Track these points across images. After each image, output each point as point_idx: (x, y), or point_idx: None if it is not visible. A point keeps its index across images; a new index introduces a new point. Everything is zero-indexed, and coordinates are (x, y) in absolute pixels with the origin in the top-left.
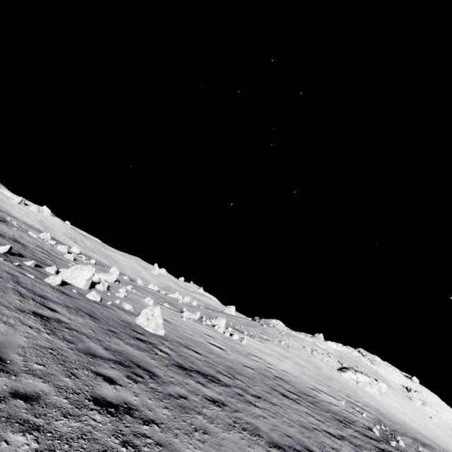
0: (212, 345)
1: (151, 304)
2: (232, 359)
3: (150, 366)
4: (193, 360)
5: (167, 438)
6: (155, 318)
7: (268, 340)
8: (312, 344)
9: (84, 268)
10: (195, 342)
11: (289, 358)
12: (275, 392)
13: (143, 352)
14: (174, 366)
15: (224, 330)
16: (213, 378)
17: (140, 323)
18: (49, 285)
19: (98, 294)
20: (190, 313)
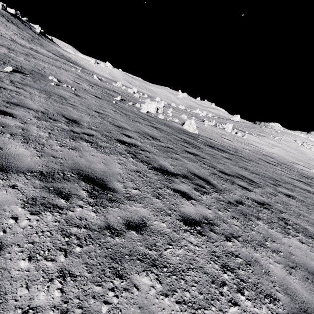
0: (223, 138)
1: (185, 118)
2: (236, 145)
3: (197, 145)
4: (214, 144)
5: (211, 163)
6: (192, 125)
7: (264, 136)
8: (304, 139)
9: (152, 103)
10: (214, 137)
11: (279, 147)
12: (261, 160)
13: (192, 140)
14: (207, 145)
15: (231, 131)
16: (225, 151)
17: (185, 128)
18: (144, 113)
19: (163, 116)
20: (208, 122)
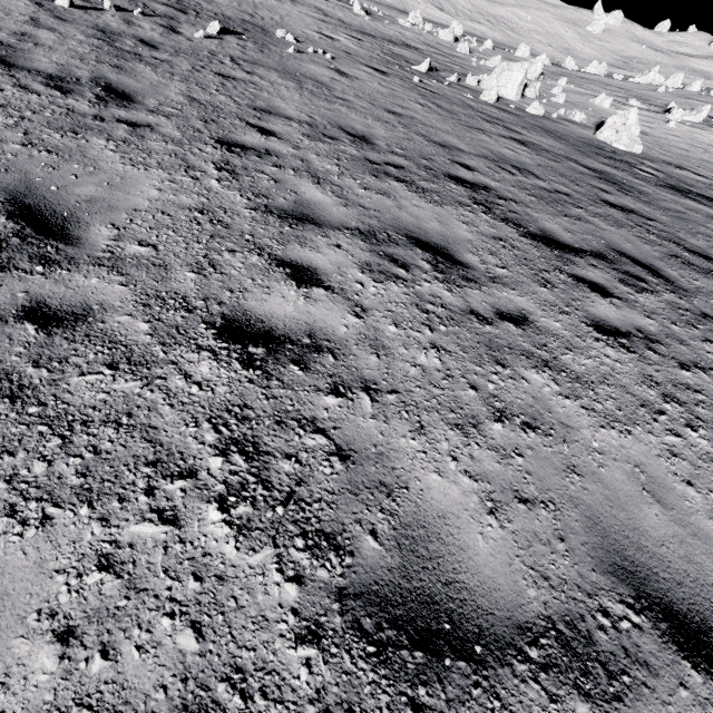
0: None
1: (606, 107)
2: None
3: (636, 185)
4: (690, 183)
5: (670, 231)
6: (627, 128)
7: None
8: None
9: (512, 68)
10: (693, 162)
11: None
12: None
13: (621, 172)
14: (664, 187)
15: None
16: None
17: (603, 139)
18: (488, 105)
19: (540, 106)
20: (684, 113)
